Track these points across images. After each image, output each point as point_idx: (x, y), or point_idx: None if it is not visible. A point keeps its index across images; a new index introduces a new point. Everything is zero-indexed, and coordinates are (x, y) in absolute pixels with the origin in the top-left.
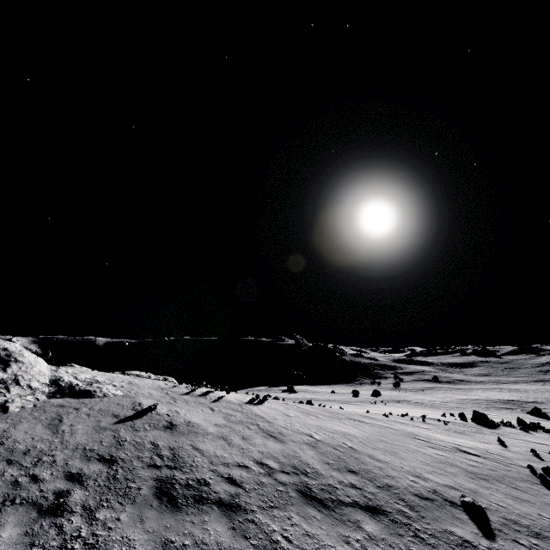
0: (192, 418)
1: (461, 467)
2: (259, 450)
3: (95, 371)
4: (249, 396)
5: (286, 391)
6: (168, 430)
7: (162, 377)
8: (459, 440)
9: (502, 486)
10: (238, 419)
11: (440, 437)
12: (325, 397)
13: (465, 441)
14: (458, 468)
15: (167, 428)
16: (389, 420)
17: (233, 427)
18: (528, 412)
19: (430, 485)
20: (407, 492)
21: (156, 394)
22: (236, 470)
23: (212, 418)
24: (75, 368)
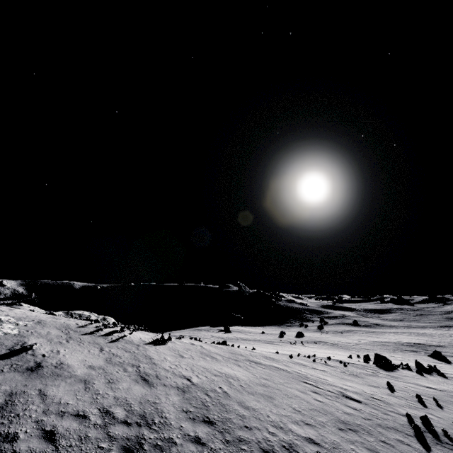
0: (69, 359)
1: (335, 416)
2: (116, 396)
3: (24, 310)
4: (158, 336)
5: (222, 331)
6: (27, 373)
7: (102, 317)
8: (348, 383)
9: (369, 439)
10: (121, 361)
11: (330, 381)
12: (253, 337)
13: (354, 384)
14: (330, 417)
15: (28, 370)
16: (290, 362)
17: (107, 369)
18: (429, 355)
19: (289, 438)
20: (257, 448)
21: (55, 333)
22: (68, 421)
23: (92, 359)
24: (22, 307)
